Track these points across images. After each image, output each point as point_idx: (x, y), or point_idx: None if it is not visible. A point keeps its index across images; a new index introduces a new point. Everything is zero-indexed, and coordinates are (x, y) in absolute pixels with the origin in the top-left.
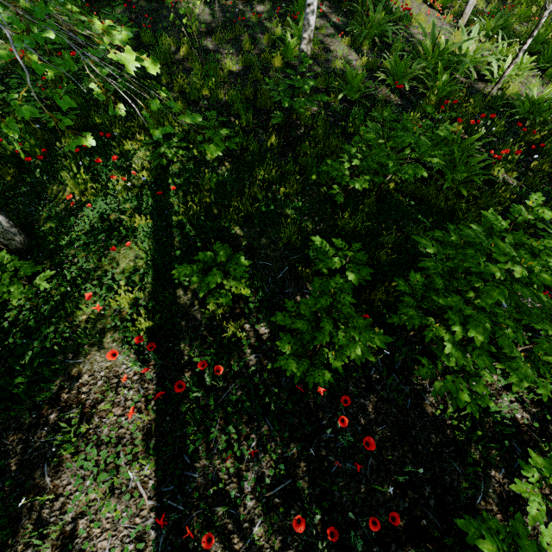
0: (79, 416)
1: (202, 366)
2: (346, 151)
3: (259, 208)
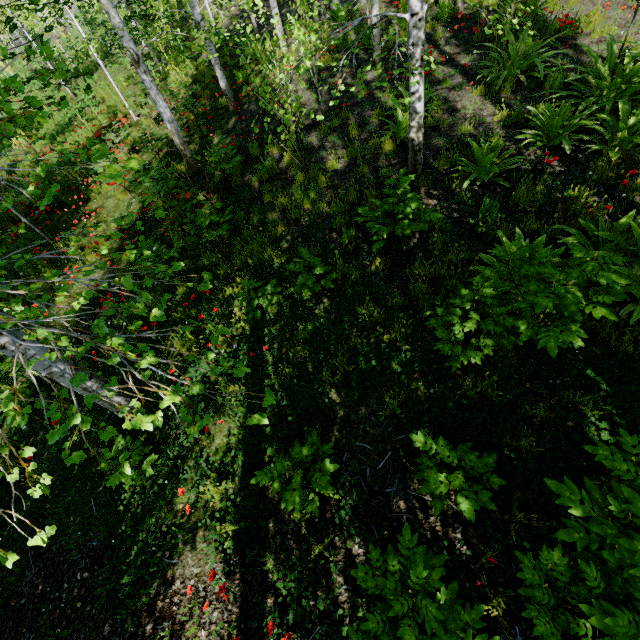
0: (170, 633)
1: (273, 625)
2: (461, 297)
3: (358, 364)
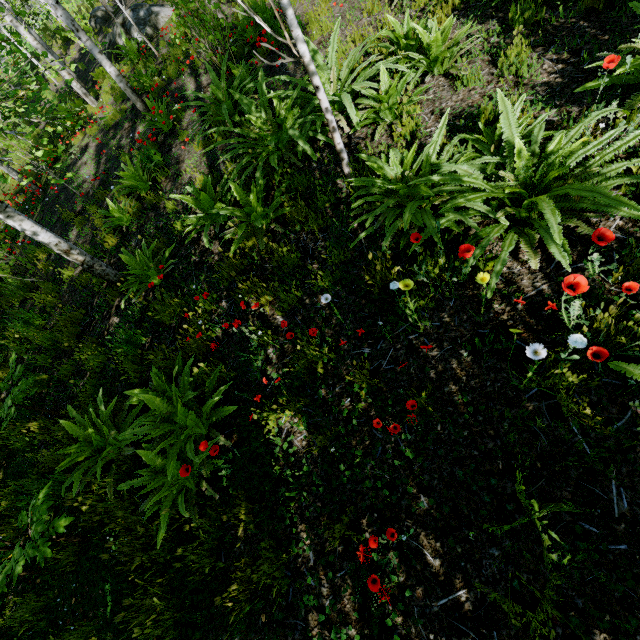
0: None
1: None
2: None
3: None
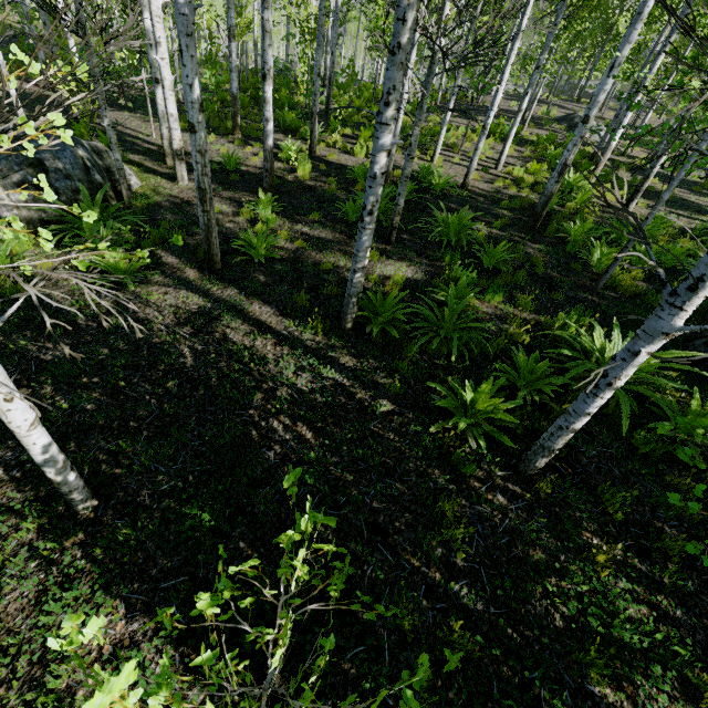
0: None
1: None
2: None
3: None
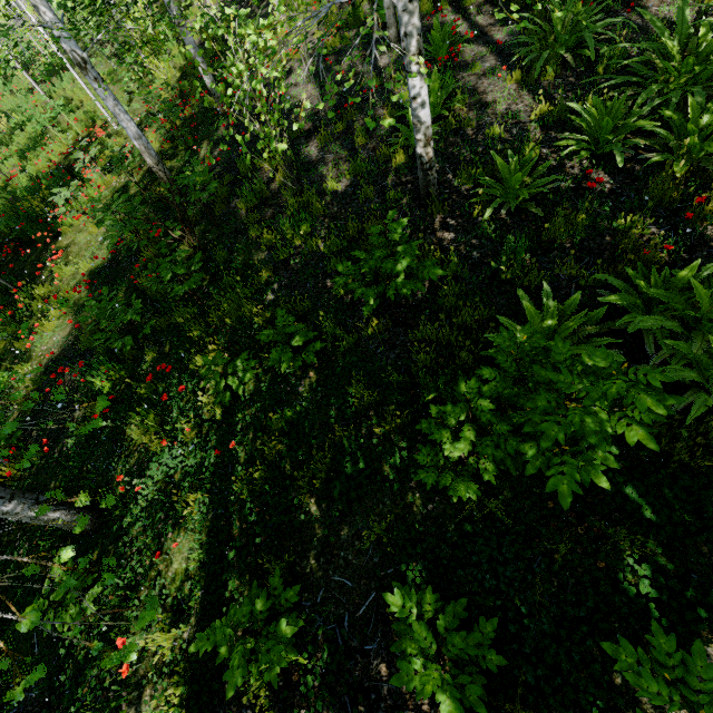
0: None
1: None
2: (459, 394)
3: (342, 466)
